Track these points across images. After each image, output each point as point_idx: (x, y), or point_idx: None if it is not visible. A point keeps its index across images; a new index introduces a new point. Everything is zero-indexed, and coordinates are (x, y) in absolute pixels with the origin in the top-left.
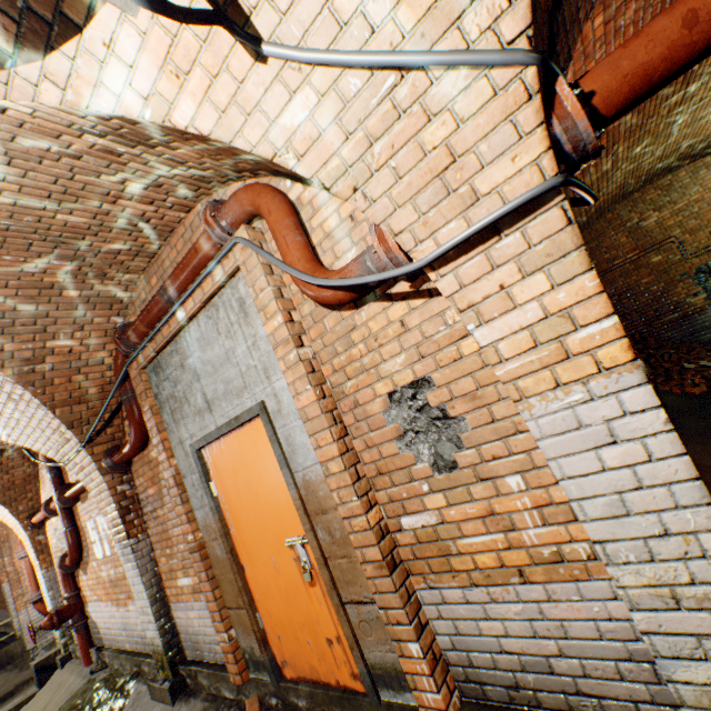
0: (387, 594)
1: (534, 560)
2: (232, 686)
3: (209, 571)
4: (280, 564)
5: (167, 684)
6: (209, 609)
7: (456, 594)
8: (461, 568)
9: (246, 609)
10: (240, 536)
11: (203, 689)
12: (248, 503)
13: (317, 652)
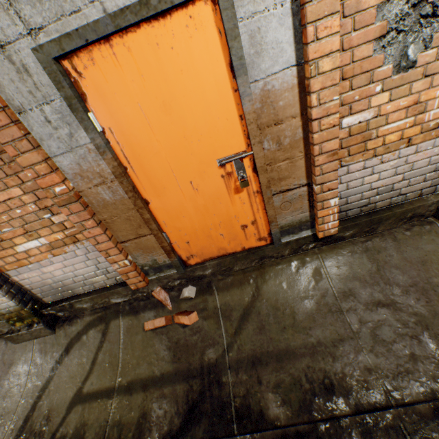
0: (328, 174)
1: (422, 131)
2: (126, 293)
3: (95, 218)
4: (202, 186)
5: (39, 326)
6: (99, 250)
7: (358, 166)
8: (372, 148)
9: (153, 234)
10: (144, 172)
11: (84, 311)
12: (162, 133)
13: (228, 238)
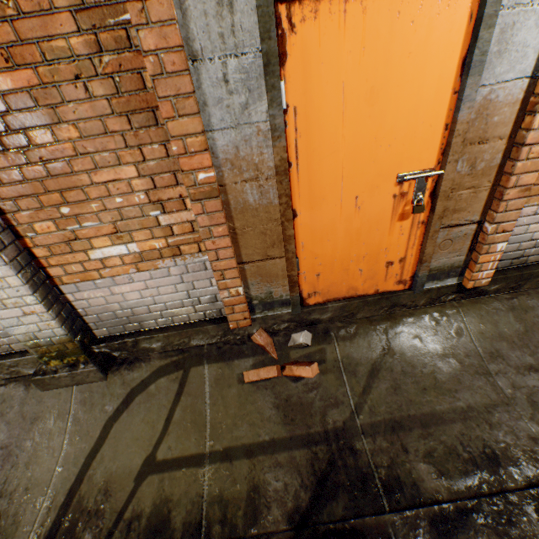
0: (511, 212)
1: None
2: (215, 334)
3: (227, 224)
4: (366, 205)
5: (88, 367)
6: (215, 269)
7: (530, 211)
8: None
9: (286, 258)
10: (309, 174)
11: (149, 353)
12: (353, 127)
13: (366, 276)
